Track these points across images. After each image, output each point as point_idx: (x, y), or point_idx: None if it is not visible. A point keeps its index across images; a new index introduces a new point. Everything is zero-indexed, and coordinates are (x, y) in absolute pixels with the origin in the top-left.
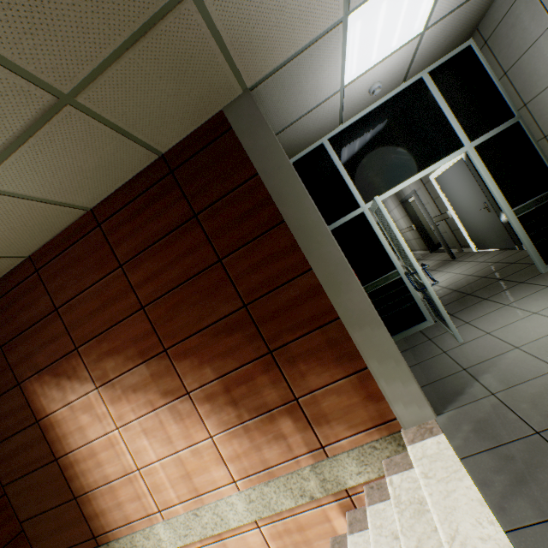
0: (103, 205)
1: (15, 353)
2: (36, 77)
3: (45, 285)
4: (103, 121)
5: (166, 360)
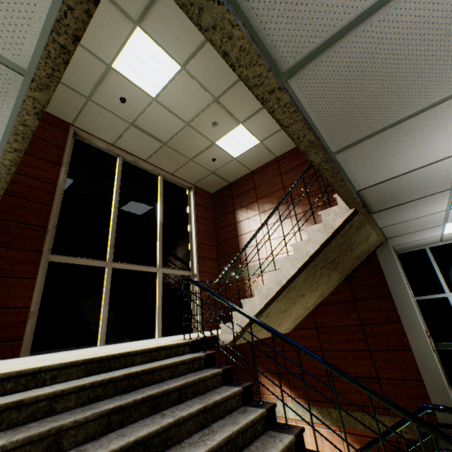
0: (281, 156)
1: (236, 201)
2: None
3: (254, 180)
4: None
5: (286, 205)
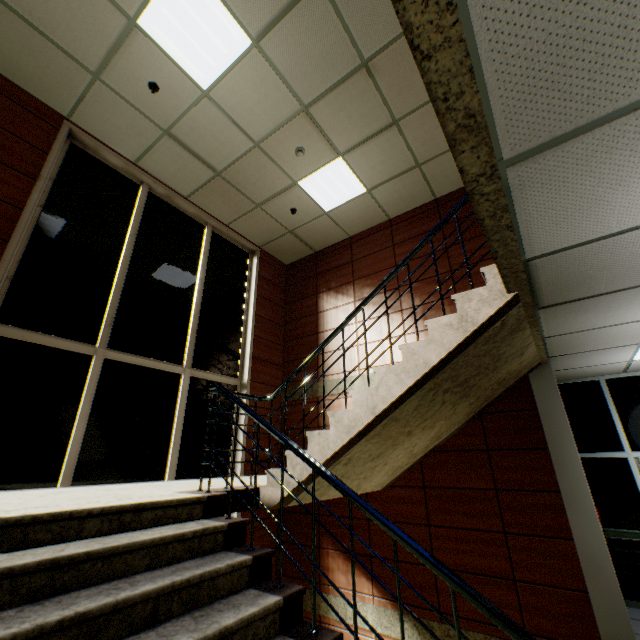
0: (396, 218)
1: (322, 279)
2: (415, 157)
3: (352, 250)
4: (423, 176)
5: (397, 292)
